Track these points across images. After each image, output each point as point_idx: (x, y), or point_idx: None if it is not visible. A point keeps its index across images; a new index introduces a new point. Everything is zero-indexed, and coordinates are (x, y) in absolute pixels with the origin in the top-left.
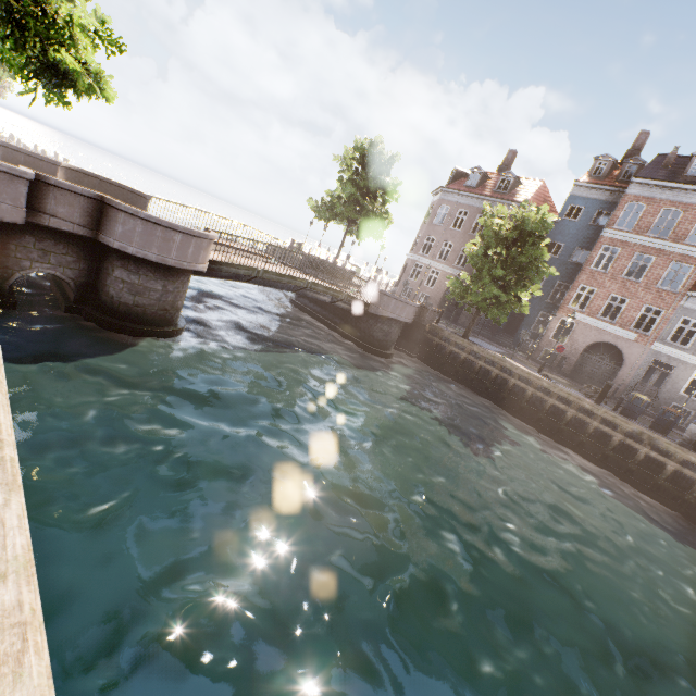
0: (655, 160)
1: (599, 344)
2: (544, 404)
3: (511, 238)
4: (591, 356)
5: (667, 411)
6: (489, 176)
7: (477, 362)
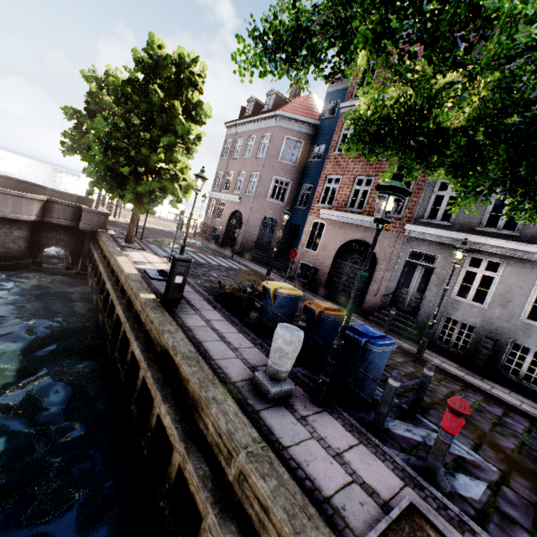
0: None
1: (352, 244)
2: None
3: (136, 93)
4: (344, 261)
5: (309, 309)
6: None
7: (99, 265)
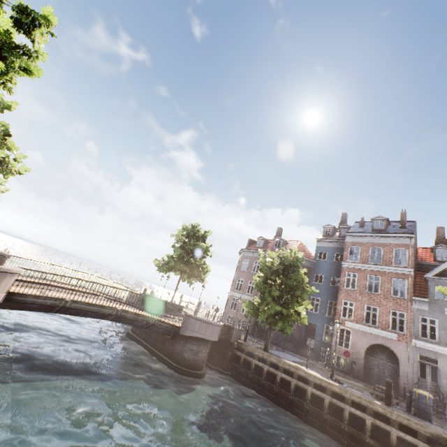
0: (354, 224)
1: (374, 346)
2: (343, 412)
3: (279, 269)
4: (372, 357)
5: None
6: (269, 241)
7: (278, 373)
